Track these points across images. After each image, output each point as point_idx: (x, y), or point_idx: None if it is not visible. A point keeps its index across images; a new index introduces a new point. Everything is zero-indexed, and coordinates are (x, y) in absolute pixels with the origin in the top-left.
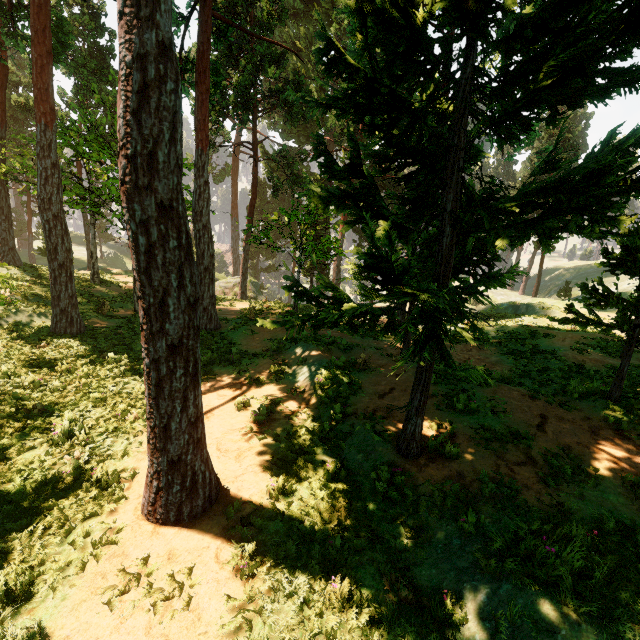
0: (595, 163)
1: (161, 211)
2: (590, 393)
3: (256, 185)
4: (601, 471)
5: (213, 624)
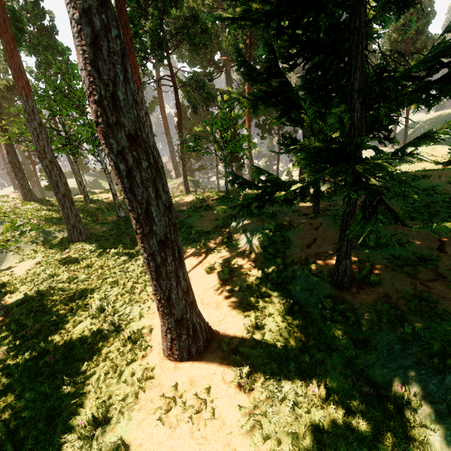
0: None
1: (131, 141)
2: None
3: (179, 107)
4: None
5: (234, 426)
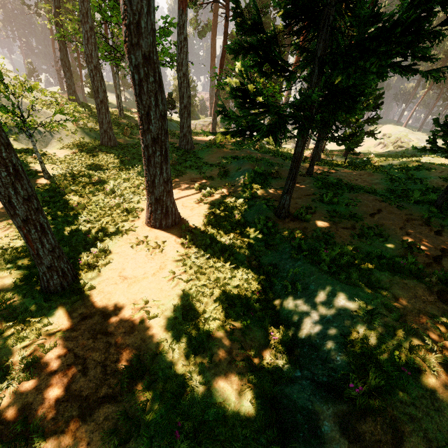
0: (391, 18)
1: (144, 59)
2: (425, 202)
3: (226, 39)
4: (393, 236)
5: (170, 257)
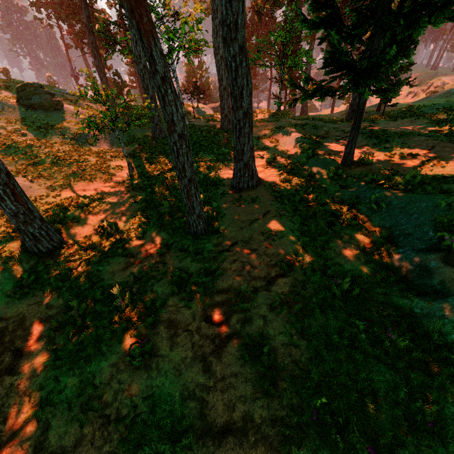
0: None
1: (240, 49)
2: None
3: None
4: (451, 163)
5: (269, 205)
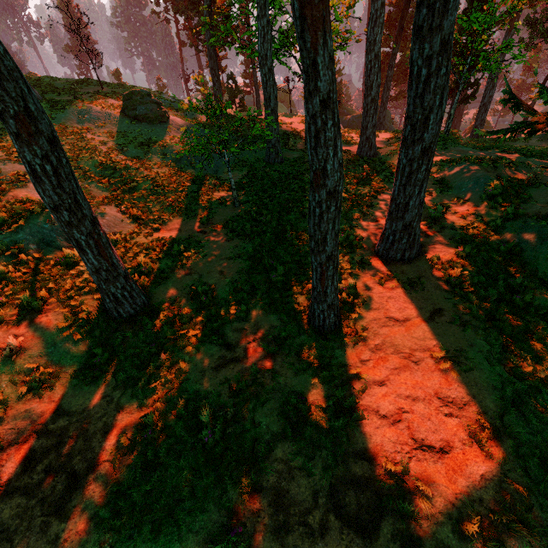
0: None
1: (442, 46)
2: None
3: None
4: None
5: (440, 298)
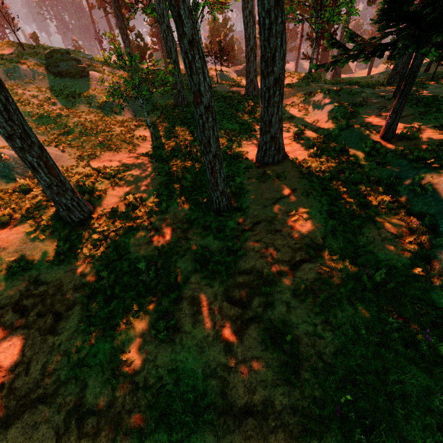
0: None
1: (276, 2)
2: None
3: None
4: None
5: (296, 182)
